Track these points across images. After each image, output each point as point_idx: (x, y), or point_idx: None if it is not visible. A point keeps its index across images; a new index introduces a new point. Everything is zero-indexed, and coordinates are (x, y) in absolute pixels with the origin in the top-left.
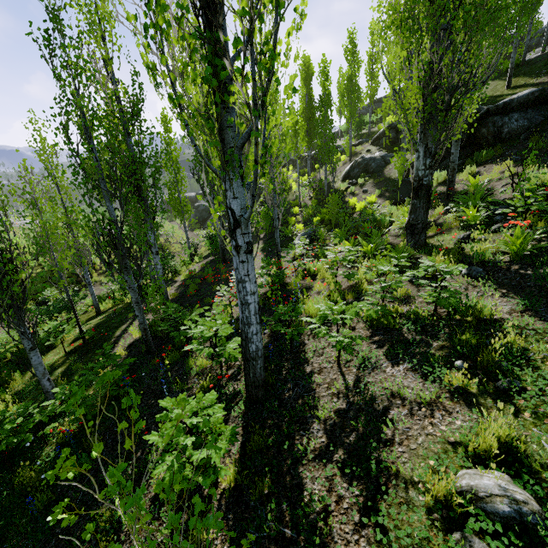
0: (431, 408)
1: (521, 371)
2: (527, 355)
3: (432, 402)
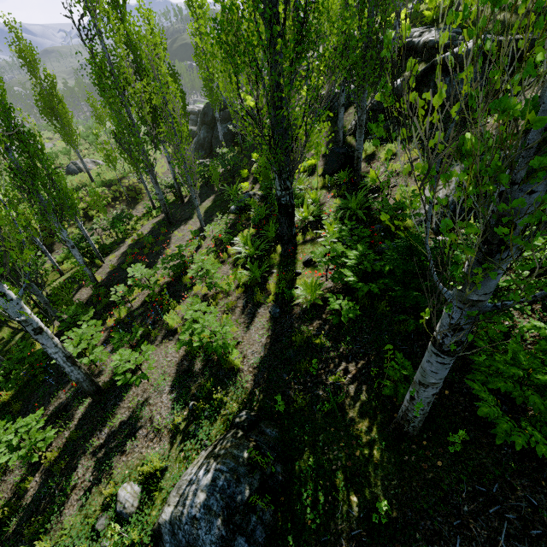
0: (156, 434)
1: (209, 421)
2: (221, 409)
3: (161, 429)
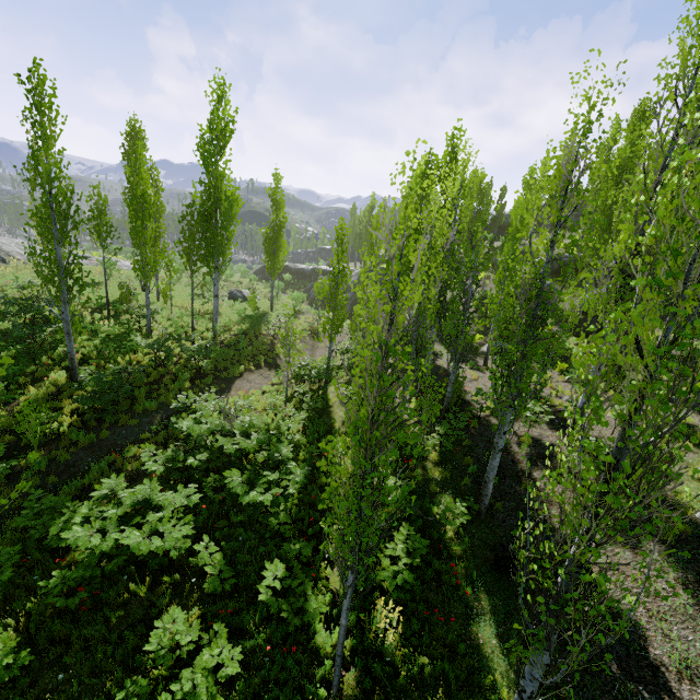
0: None
1: None
2: None
3: None
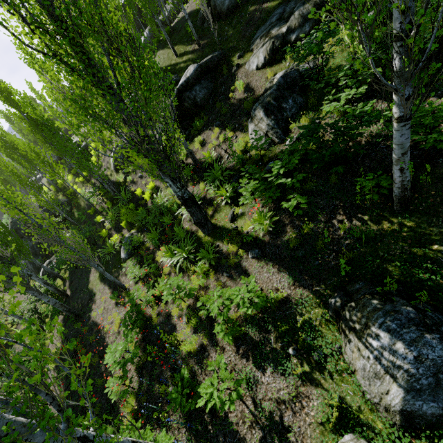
0: (299, 400)
1: (317, 339)
2: (313, 324)
3: (297, 393)
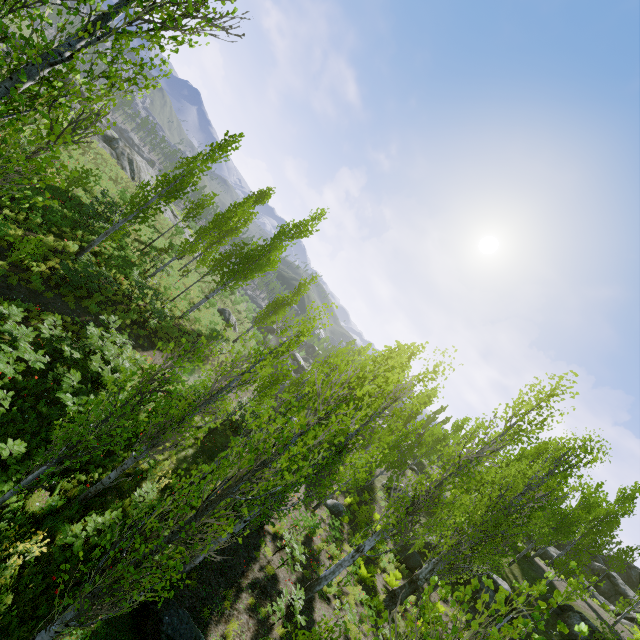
0: None
1: None
2: None
3: None
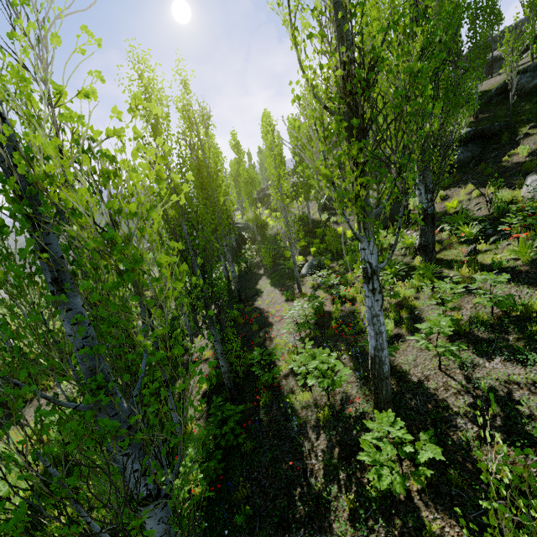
0: None
1: None
2: None
3: None
